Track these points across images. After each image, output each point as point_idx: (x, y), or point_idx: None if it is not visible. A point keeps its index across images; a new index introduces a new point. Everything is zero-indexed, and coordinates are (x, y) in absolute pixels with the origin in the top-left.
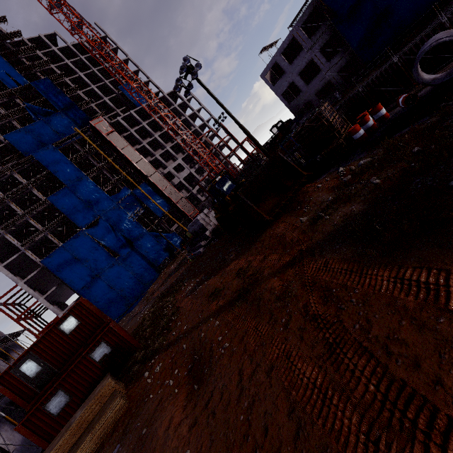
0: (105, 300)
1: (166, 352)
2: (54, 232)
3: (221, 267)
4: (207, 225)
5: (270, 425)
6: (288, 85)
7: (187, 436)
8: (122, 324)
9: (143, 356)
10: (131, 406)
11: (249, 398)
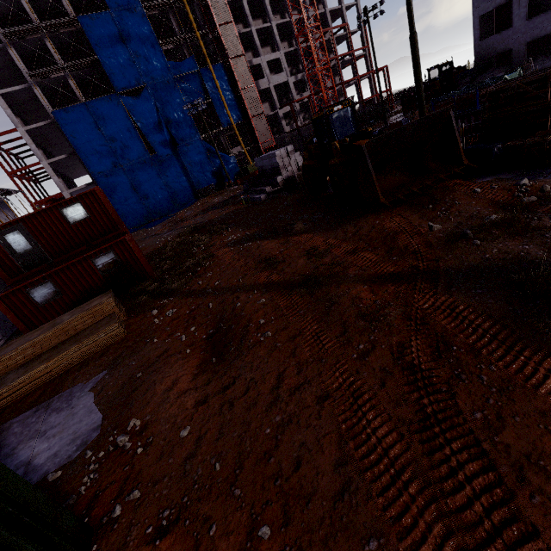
0: (123, 201)
1: (185, 300)
2: (78, 78)
3: (286, 233)
4: (283, 168)
5: (306, 462)
6: (500, 4)
7: (191, 411)
8: (136, 238)
9: (155, 289)
10: (128, 338)
11: (284, 414)
